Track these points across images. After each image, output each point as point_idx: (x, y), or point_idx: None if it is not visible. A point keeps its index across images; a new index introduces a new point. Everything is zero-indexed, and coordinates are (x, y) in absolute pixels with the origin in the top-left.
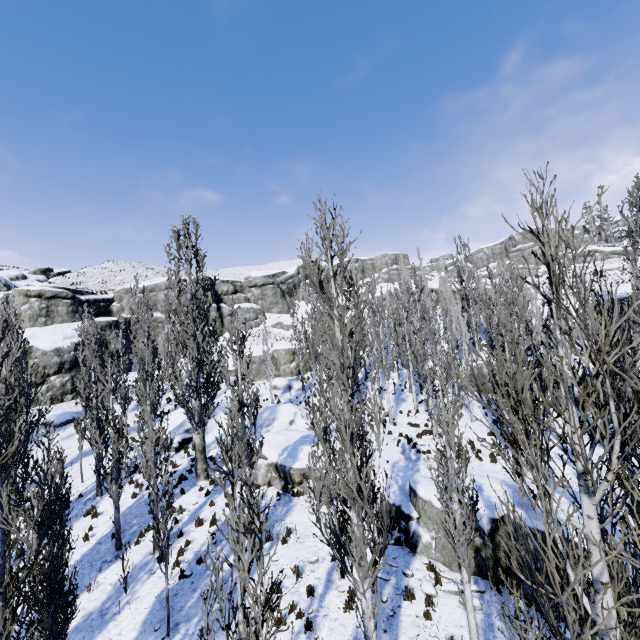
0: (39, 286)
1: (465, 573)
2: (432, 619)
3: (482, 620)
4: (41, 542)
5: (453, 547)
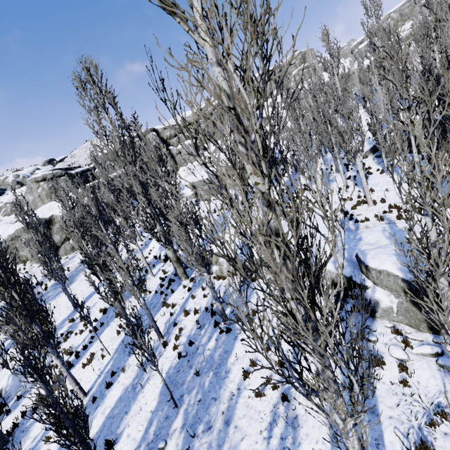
0: (41, 172)
1: None
2: (410, 387)
3: None
4: None
5: (419, 311)
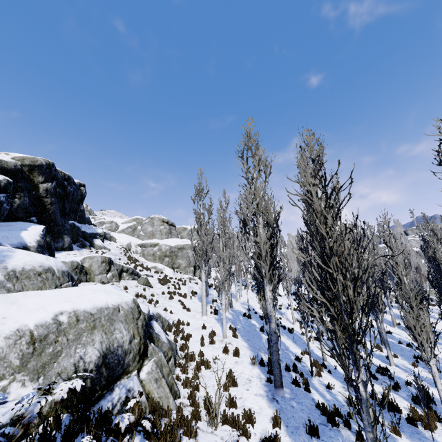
0: (164, 217)
1: None
2: None
3: None
4: None
5: None
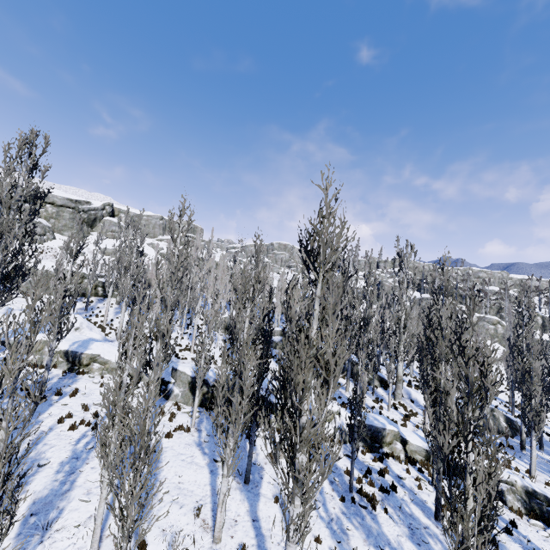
0: None
1: (198, 392)
2: (173, 421)
3: (198, 420)
4: None
5: (191, 394)
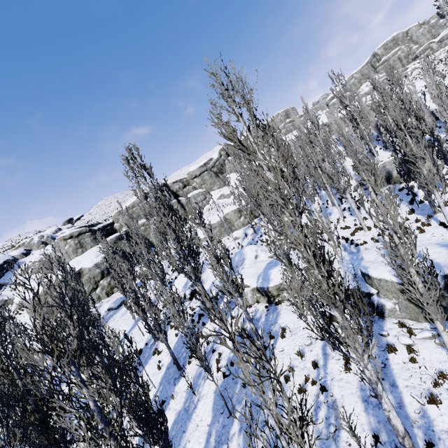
0: (68, 231)
1: (439, 325)
2: (418, 362)
3: None
4: (120, 399)
5: (415, 306)
